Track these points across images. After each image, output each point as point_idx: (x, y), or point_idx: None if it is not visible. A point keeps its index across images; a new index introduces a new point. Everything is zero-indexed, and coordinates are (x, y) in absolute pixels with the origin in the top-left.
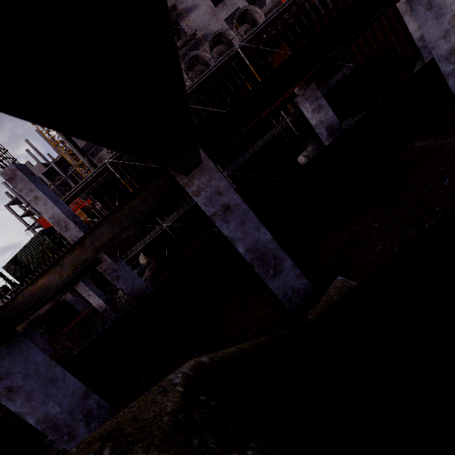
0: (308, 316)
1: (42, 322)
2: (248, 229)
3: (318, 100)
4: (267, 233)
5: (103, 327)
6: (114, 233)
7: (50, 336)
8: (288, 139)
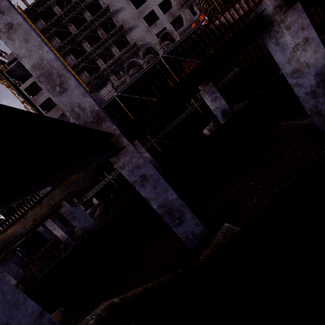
0: (201, 256)
1: (20, 247)
2: (159, 191)
3: (214, 93)
4: (173, 194)
5: (65, 252)
6: (64, 195)
7: (26, 258)
8: (197, 117)
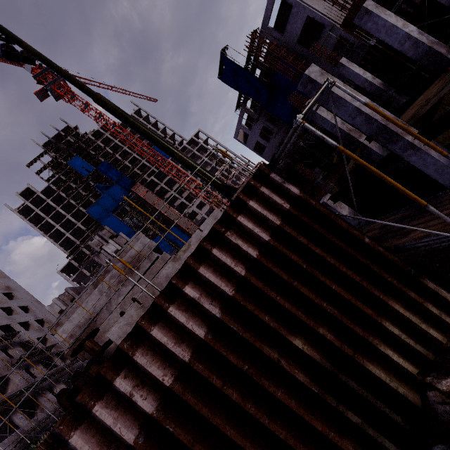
0: None
1: None
2: None
3: None
4: None
5: None
6: None
7: None
8: None
